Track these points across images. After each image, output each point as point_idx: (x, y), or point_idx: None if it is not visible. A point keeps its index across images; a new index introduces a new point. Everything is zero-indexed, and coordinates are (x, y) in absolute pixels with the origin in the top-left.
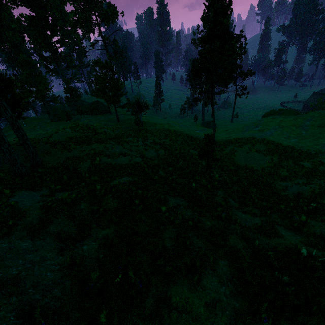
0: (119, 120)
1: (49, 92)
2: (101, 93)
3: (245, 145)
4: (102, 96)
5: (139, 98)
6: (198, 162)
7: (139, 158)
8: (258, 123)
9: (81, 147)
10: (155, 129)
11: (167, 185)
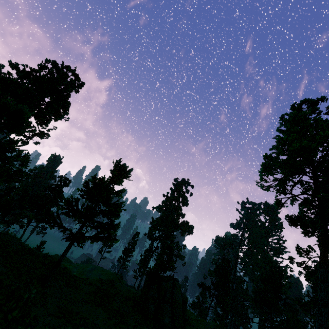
0: None
1: None
2: None
3: None
4: None
5: None
6: None
7: None
8: None
9: None
10: None
11: None
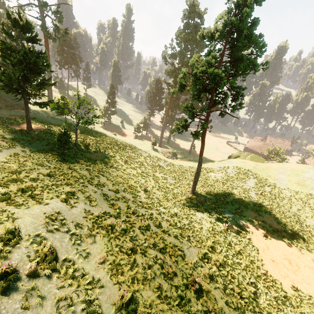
0: (30, 126)
1: None
2: None
3: (248, 213)
4: None
5: (78, 97)
6: None
7: None
8: (230, 166)
9: None
10: (98, 157)
11: None
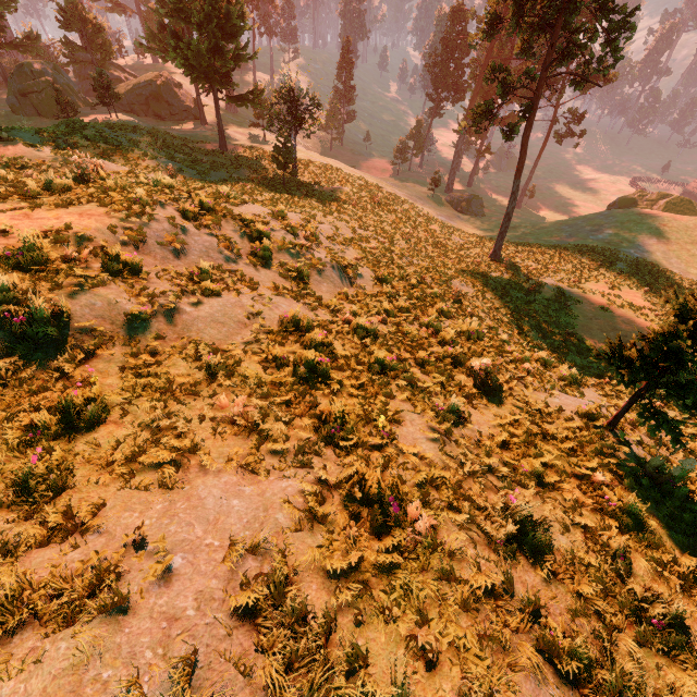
0: (225, 145)
1: (5, 9)
2: (173, 36)
3: (590, 285)
4: (174, 47)
5: (297, 77)
6: (499, 338)
7: (288, 301)
8: (603, 222)
9: (7, 208)
10: (333, 192)
11: (531, 644)
